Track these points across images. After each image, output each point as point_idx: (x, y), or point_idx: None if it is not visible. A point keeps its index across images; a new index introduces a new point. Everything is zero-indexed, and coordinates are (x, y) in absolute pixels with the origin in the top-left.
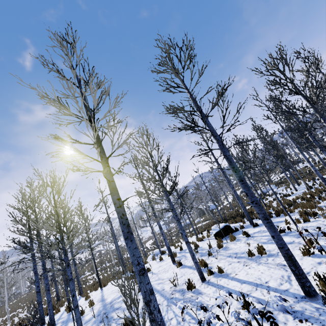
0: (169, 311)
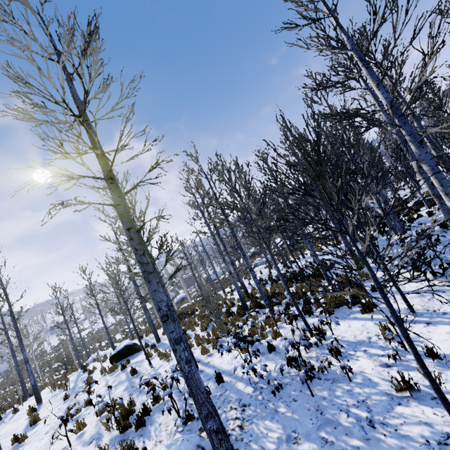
0: None
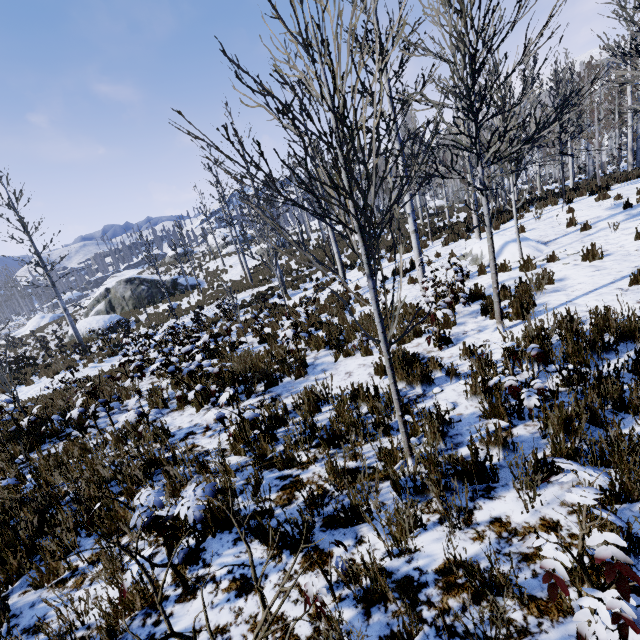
0: None
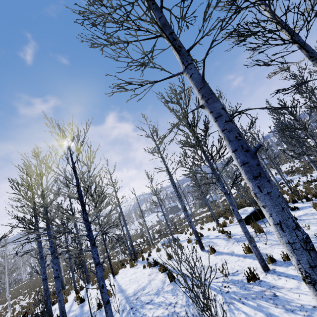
0: (236, 312)
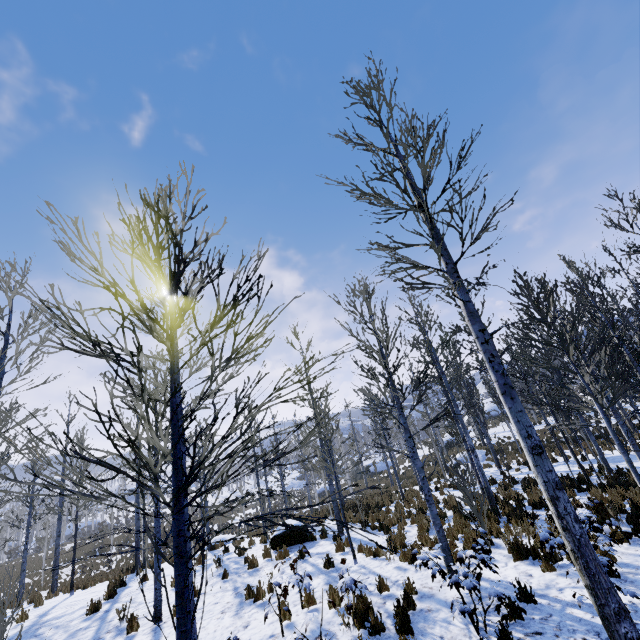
0: None
